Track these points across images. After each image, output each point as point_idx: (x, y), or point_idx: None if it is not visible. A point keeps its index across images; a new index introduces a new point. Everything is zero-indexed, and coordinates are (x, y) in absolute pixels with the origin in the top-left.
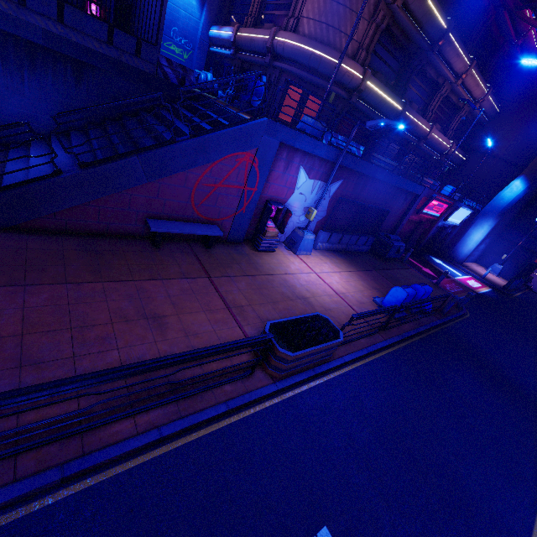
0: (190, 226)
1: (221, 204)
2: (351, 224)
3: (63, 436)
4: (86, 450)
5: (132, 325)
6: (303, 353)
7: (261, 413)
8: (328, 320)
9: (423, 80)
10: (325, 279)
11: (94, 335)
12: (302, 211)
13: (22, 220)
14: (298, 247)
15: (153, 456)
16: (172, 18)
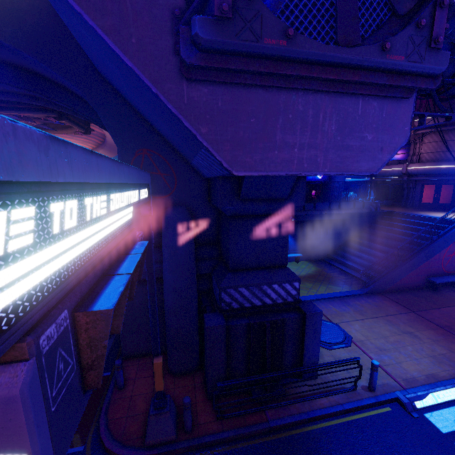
0: (447, 278)
1: (454, 263)
2: None
3: None
4: None
5: None
6: None
7: None
8: None
9: None
10: None
11: None
12: None
13: (387, 287)
14: None
15: None
16: None
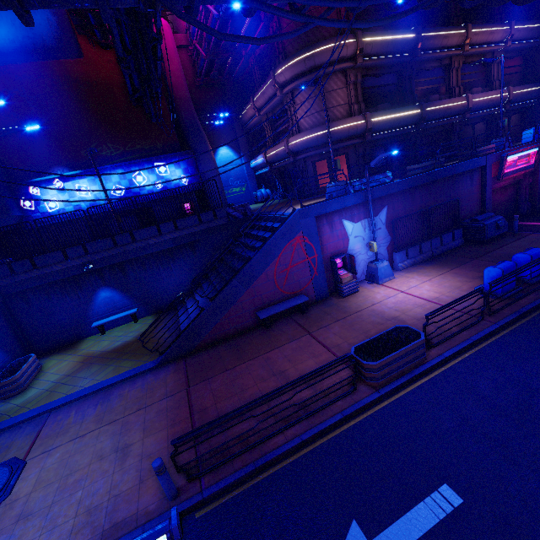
0: (284, 304)
1: (298, 278)
2: (421, 232)
3: (249, 448)
4: (263, 453)
5: (268, 382)
6: (385, 360)
7: (372, 415)
8: (408, 327)
9: (427, 75)
10: (413, 293)
11: (249, 394)
12: (366, 248)
13: (196, 344)
14: (378, 278)
15: (302, 453)
16: (227, 175)
